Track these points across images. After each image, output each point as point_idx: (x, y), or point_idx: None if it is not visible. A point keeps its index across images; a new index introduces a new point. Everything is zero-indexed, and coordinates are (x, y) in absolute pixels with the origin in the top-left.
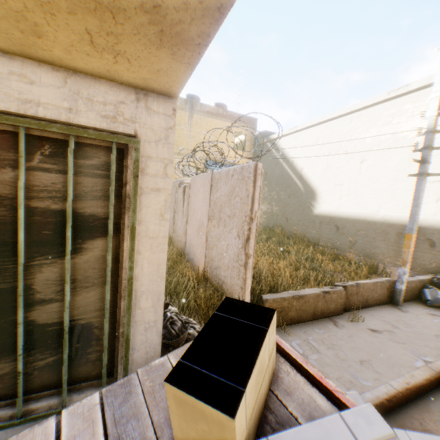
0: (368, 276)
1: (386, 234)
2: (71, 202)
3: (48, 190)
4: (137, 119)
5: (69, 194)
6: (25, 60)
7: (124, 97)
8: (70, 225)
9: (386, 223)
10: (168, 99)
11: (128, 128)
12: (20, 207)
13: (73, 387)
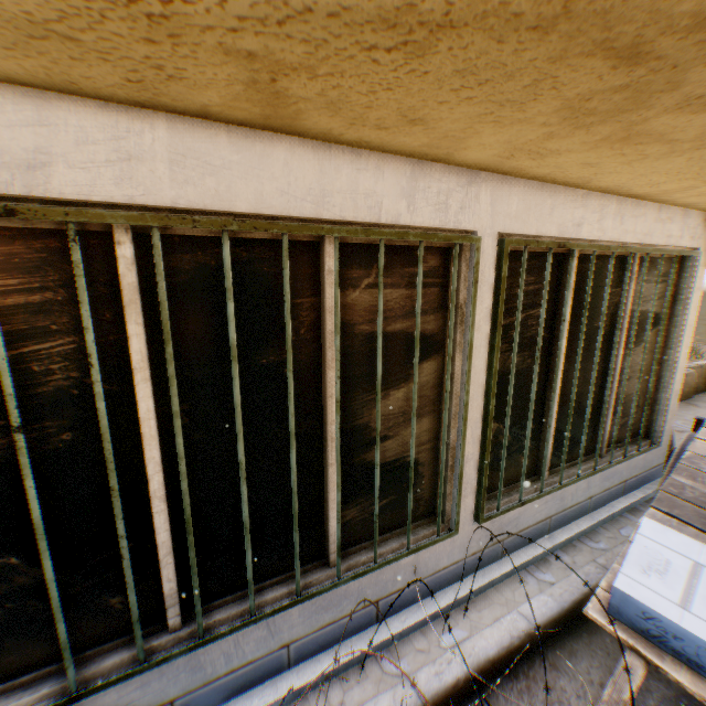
0: None
1: None
2: (666, 304)
3: (640, 296)
4: (699, 235)
5: (667, 298)
6: (670, 207)
7: (698, 221)
8: (663, 321)
9: None
10: None
11: (694, 244)
12: (651, 311)
13: (627, 442)
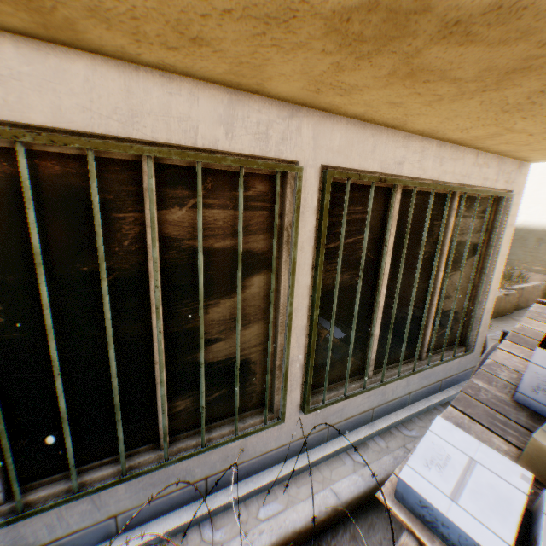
0: (502, 282)
1: (524, 241)
2: (482, 236)
3: (462, 229)
4: (514, 180)
5: (483, 232)
6: (488, 154)
7: (513, 167)
8: (479, 251)
9: (525, 229)
10: (527, 164)
11: (509, 187)
12: (468, 242)
13: (447, 348)
